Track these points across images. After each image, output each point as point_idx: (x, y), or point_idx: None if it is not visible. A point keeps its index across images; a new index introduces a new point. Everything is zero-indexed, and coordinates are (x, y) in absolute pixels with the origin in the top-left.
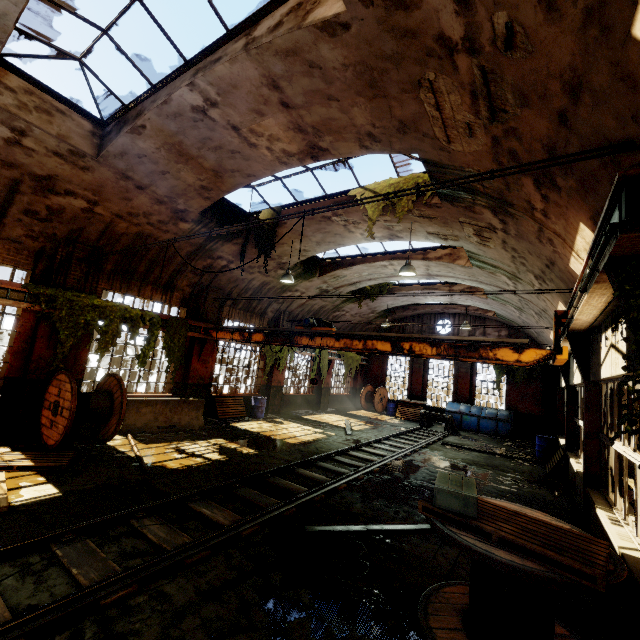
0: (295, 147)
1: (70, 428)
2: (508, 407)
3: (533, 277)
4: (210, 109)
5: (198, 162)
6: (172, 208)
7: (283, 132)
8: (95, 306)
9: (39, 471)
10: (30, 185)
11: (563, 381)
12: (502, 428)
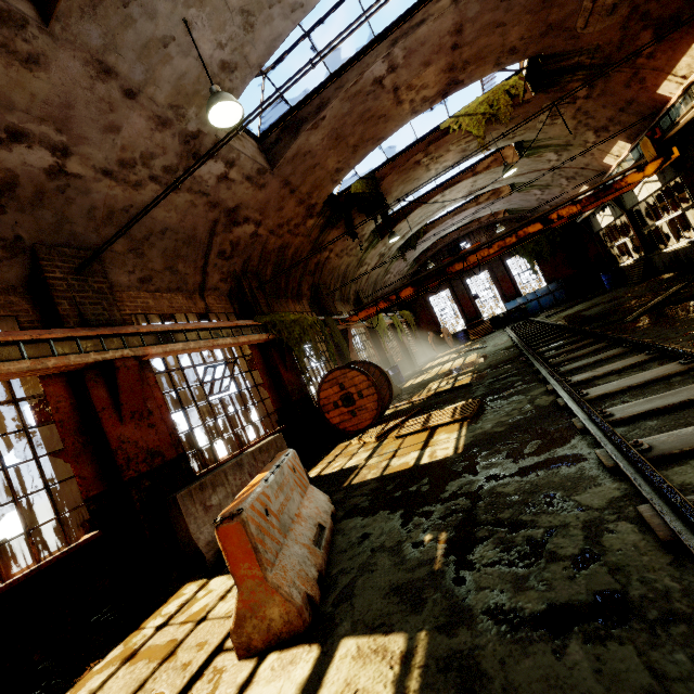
0: (435, 90)
1: (381, 399)
2: (549, 282)
3: (592, 134)
4: (387, 76)
5: (346, 142)
6: (307, 206)
7: (434, 77)
8: (293, 321)
9: (414, 418)
10: (222, 223)
11: (605, 221)
12: (559, 296)
